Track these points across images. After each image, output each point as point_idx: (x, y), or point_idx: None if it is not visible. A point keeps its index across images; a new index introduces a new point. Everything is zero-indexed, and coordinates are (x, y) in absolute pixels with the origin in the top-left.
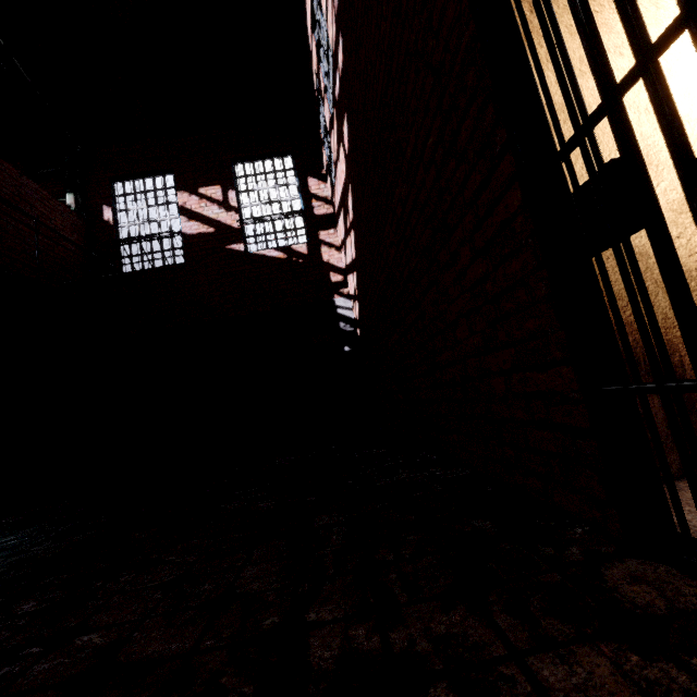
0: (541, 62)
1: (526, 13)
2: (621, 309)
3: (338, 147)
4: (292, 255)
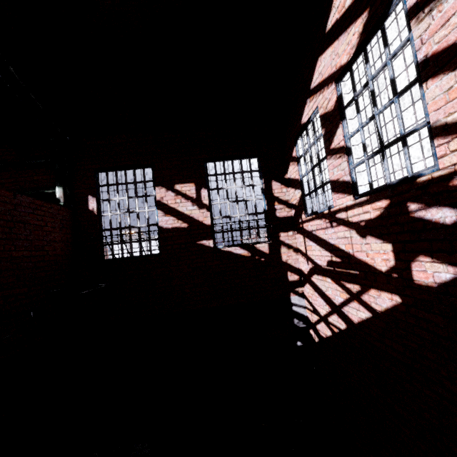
0: None
1: None
2: None
3: (366, 227)
4: (255, 253)
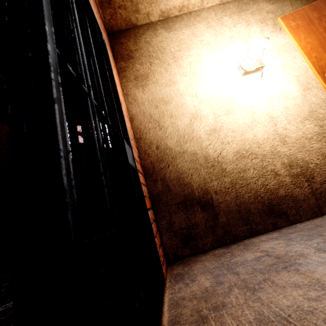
0: (154, 83)
1: (149, 66)
2: (186, 177)
3: None
4: None
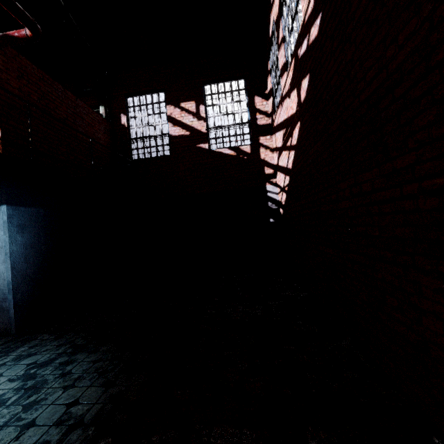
0: None
1: None
2: None
3: (290, 88)
4: (240, 153)
